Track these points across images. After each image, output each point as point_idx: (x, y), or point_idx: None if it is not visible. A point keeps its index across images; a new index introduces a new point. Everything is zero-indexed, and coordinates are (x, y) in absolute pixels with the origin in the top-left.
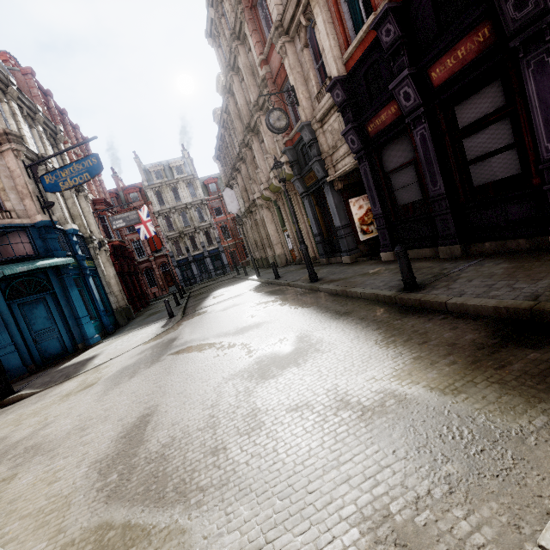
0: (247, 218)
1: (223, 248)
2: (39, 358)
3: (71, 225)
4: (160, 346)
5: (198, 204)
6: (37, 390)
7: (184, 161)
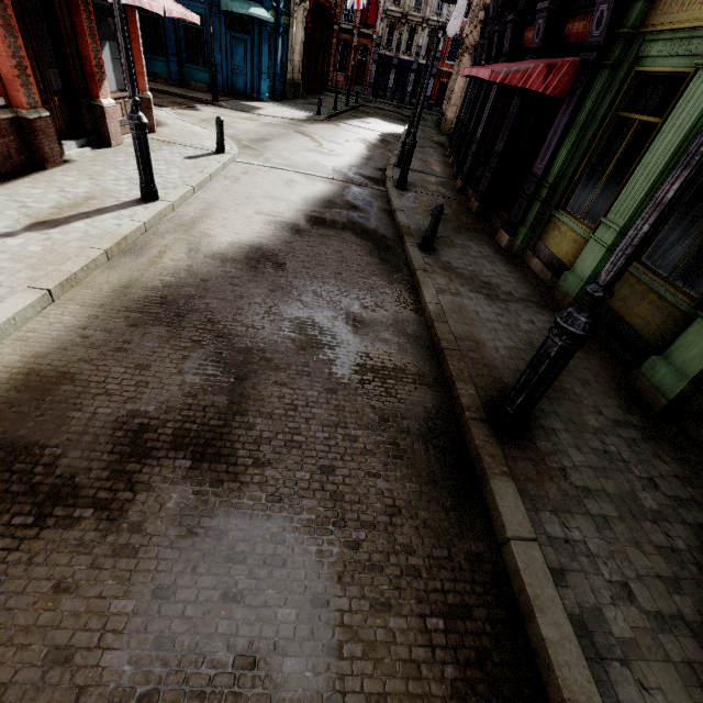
0: None
1: (437, 72)
2: (231, 88)
3: None
4: (294, 126)
5: None
6: (229, 107)
7: None
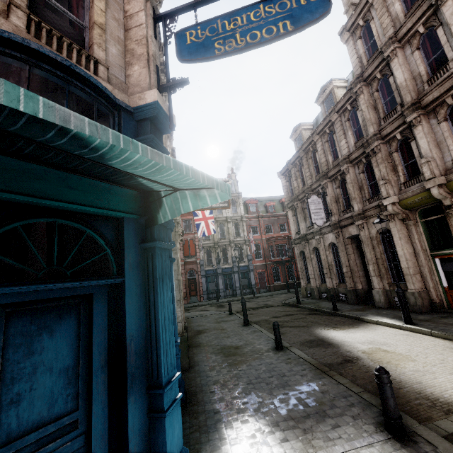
0: (323, 236)
1: (253, 267)
2: None
3: None
4: None
5: (236, 220)
6: None
7: (231, 181)
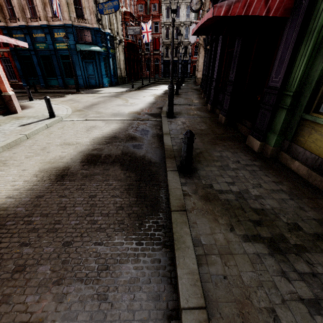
0: None
1: (191, 61)
2: (88, 84)
3: (107, 30)
4: (117, 95)
5: (188, 25)
6: (84, 93)
7: None
